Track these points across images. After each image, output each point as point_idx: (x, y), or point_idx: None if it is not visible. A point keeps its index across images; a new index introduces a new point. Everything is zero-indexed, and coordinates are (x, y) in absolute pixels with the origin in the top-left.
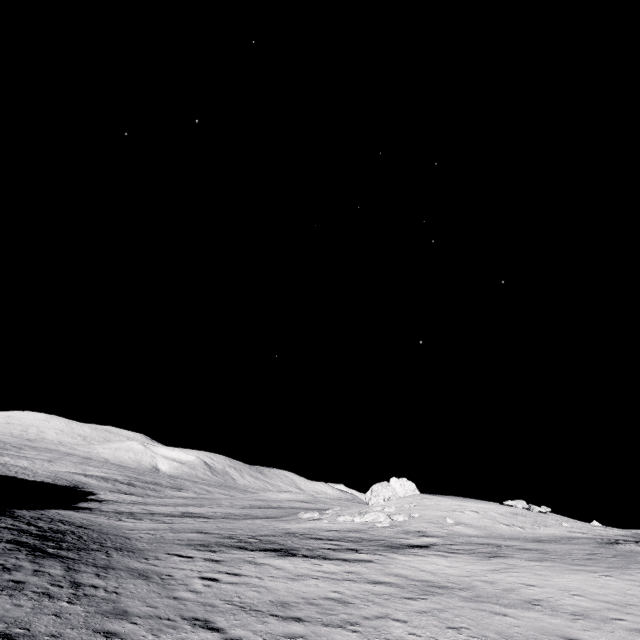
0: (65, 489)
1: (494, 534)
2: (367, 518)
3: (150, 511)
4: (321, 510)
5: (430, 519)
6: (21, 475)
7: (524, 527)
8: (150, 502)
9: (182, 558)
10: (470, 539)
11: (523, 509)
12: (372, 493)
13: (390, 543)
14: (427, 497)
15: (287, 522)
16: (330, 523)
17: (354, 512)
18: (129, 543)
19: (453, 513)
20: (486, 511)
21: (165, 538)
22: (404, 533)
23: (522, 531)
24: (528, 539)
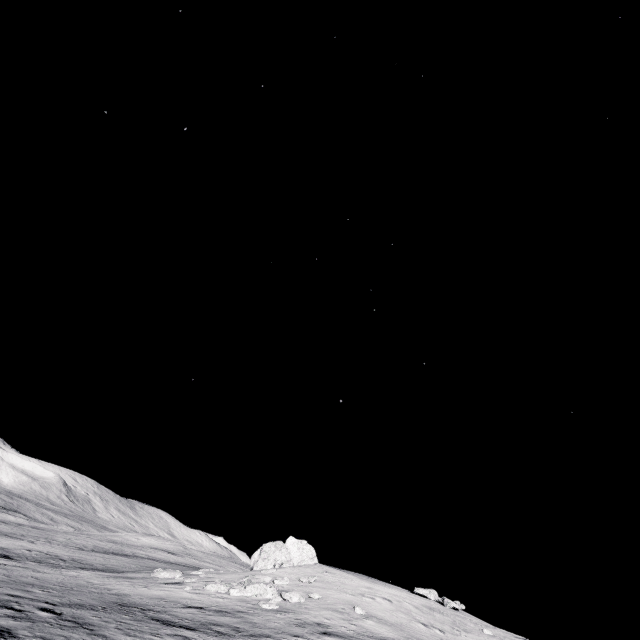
0: None
1: (414, 639)
2: (249, 592)
3: None
4: (188, 567)
5: (334, 604)
6: None
7: (444, 630)
8: None
9: None
10: None
11: (435, 602)
12: (261, 554)
13: None
14: (330, 570)
15: (130, 582)
16: (194, 593)
17: (233, 579)
18: None
19: (362, 599)
20: (400, 601)
21: None
22: (299, 625)
23: (443, 636)
24: None
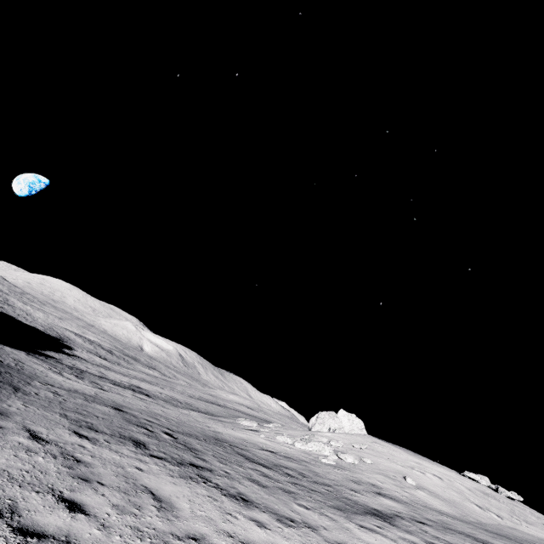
0: (48, 338)
1: (470, 518)
2: (310, 447)
3: (103, 375)
4: (262, 420)
5: (385, 471)
6: (20, 318)
7: (502, 516)
8: (114, 369)
9: (28, 440)
10: (443, 519)
11: (488, 488)
12: (317, 419)
13: (339, 494)
14: (379, 442)
15: (222, 424)
16: (267, 440)
17: (296, 435)
18: None
19: (412, 471)
20: (451, 480)
21: (63, 403)
22: (354, 482)
23: (501, 522)
24: (525, 543)
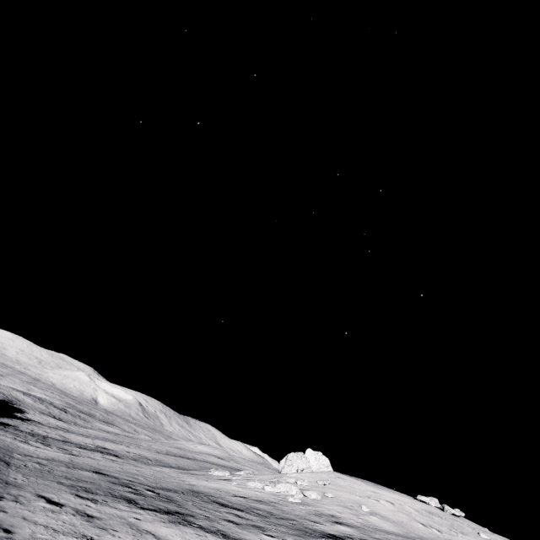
0: None
1: (412, 534)
2: (279, 489)
3: (66, 439)
4: (233, 469)
5: (344, 502)
6: None
7: (441, 531)
8: (73, 430)
9: (48, 504)
10: (388, 536)
11: (436, 508)
12: (286, 461)
13: (301, 526)
14: (341, 476)
15: (195, 477)
16: (239, 487)
17: (266, 479)
18: (2, 471)
19: (368, 500)
20: (402, 504)
21: (52, 472)
22: (316, 515)
23: (440, 535)
24: None
